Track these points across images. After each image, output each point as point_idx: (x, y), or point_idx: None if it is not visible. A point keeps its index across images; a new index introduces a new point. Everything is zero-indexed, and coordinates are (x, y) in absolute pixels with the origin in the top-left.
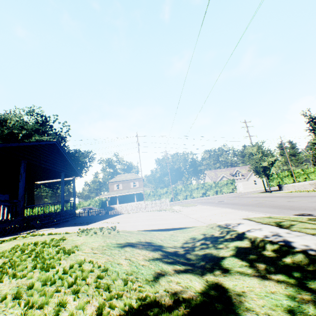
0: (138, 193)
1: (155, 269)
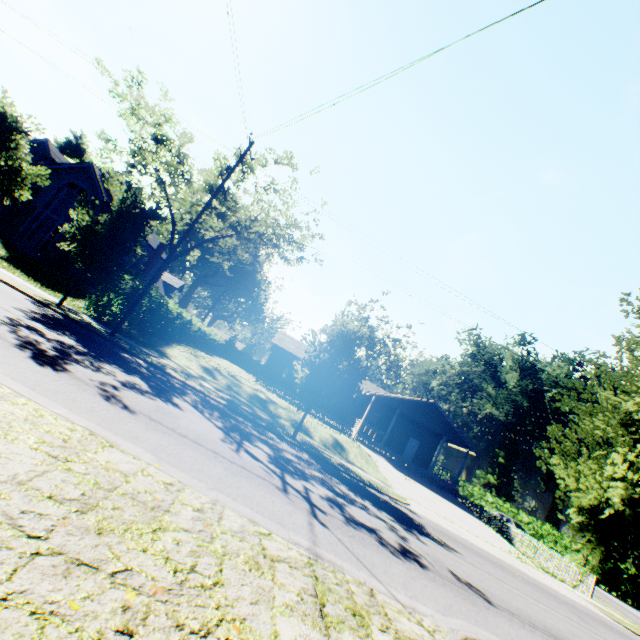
0: None
1: (320, 435)
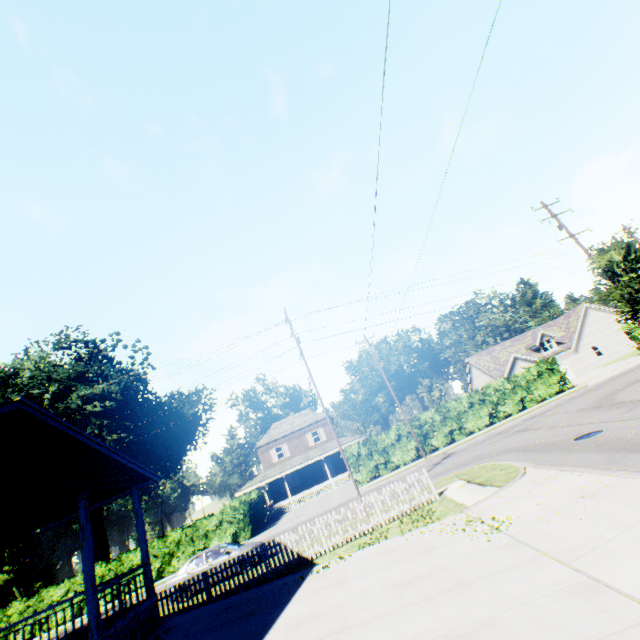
0: (331, 454)
1: None
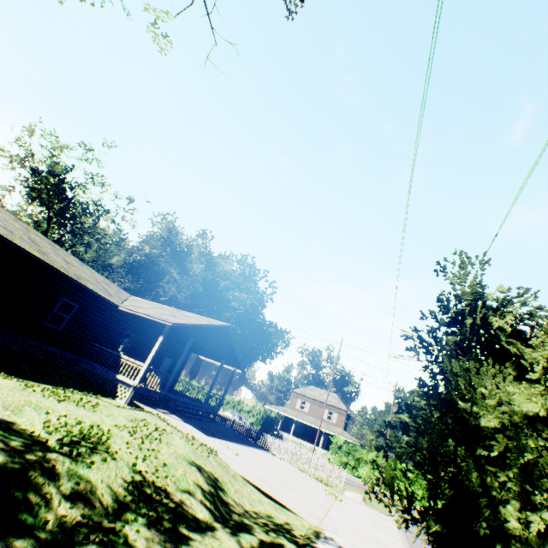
0: (331, 434)
1: (191, 488)
